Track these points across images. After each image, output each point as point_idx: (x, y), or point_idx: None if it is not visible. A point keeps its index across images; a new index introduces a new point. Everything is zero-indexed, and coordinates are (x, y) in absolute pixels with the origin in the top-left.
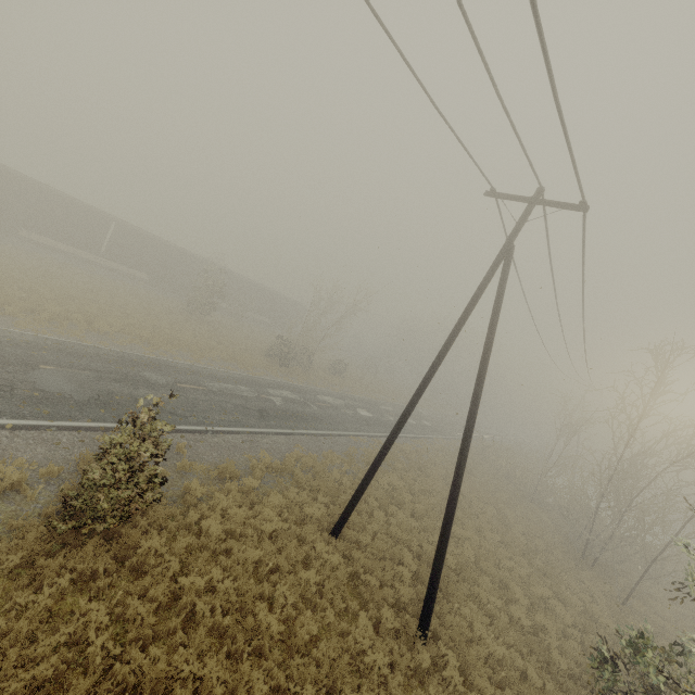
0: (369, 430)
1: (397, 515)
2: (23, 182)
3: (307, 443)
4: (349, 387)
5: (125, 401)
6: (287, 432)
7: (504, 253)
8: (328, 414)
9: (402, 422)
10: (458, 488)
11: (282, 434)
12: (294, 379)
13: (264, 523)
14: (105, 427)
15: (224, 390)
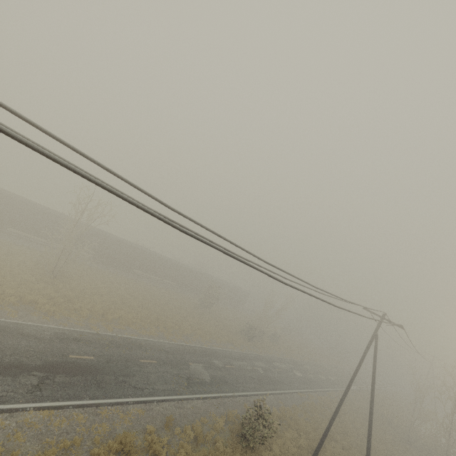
0: (305, 387)
1: (336, 447)
2: (140, 250)
3: (282, 399)
4: (282, 351)
5: (218, 380)
6: (273, 393)
7: (374, 336)
8: (283, 377)
9: (341, 404)
10: (370, 439)
11: (271, 394)
12: (257, 350)
13: (289, 448)
14: (221, 395)
15: (240, 366)
